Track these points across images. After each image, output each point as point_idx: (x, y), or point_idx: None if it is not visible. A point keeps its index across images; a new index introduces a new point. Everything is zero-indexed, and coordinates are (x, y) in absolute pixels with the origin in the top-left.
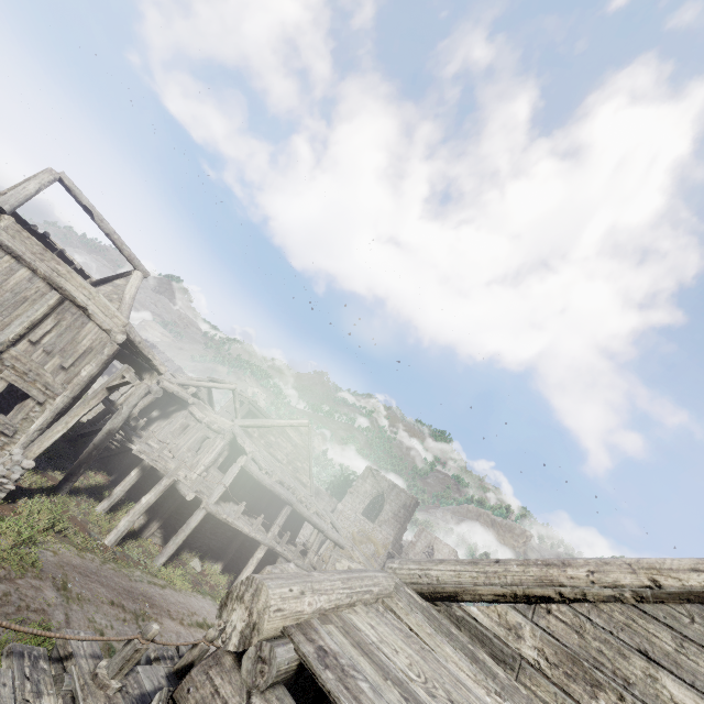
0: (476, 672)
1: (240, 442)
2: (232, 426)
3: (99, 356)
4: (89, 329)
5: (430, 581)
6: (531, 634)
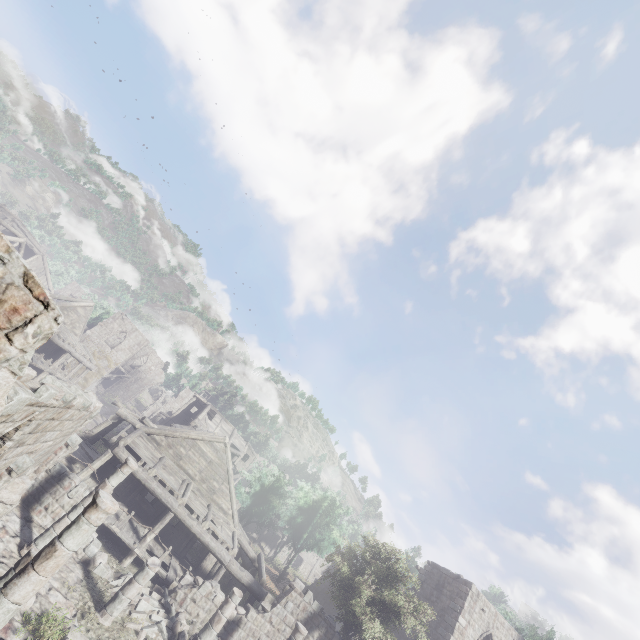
0: (153, 446)
1: None
2: None
3: None
4: None
5: (150, 432)
6: (165, 441)
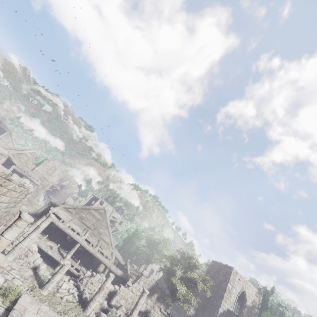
0: (68, 214)
1: (14, 161)
2: (9, 154)
3: None
4: None
5: (66, 207)
6: (74, 211)
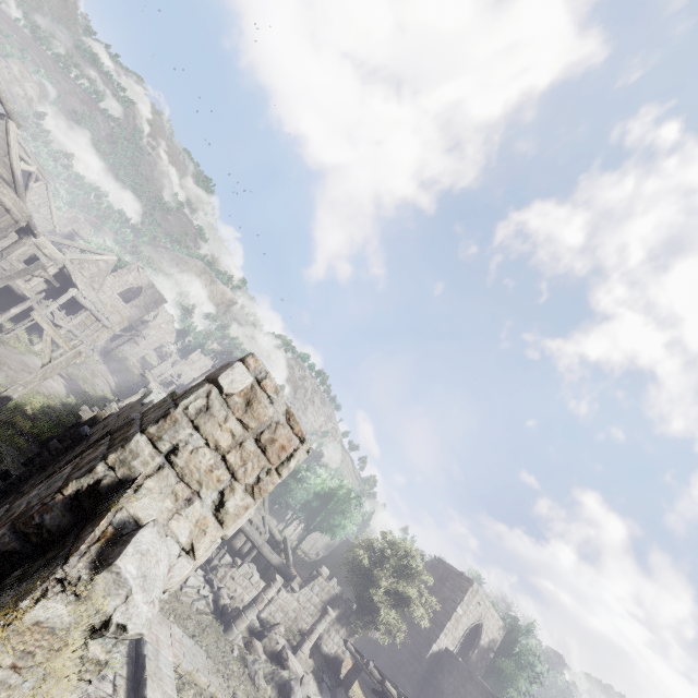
0: None
1: (75, 281)
2: (64, 259)
3: (4, 232)
4: (5, 218)
5: None
6: None
